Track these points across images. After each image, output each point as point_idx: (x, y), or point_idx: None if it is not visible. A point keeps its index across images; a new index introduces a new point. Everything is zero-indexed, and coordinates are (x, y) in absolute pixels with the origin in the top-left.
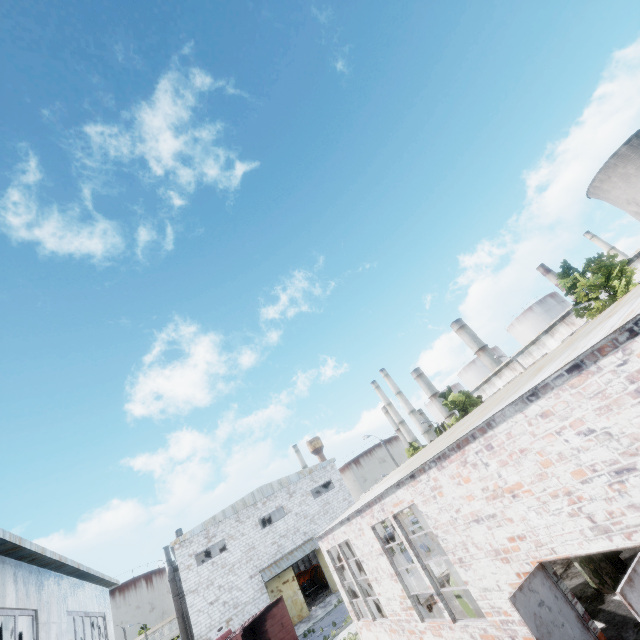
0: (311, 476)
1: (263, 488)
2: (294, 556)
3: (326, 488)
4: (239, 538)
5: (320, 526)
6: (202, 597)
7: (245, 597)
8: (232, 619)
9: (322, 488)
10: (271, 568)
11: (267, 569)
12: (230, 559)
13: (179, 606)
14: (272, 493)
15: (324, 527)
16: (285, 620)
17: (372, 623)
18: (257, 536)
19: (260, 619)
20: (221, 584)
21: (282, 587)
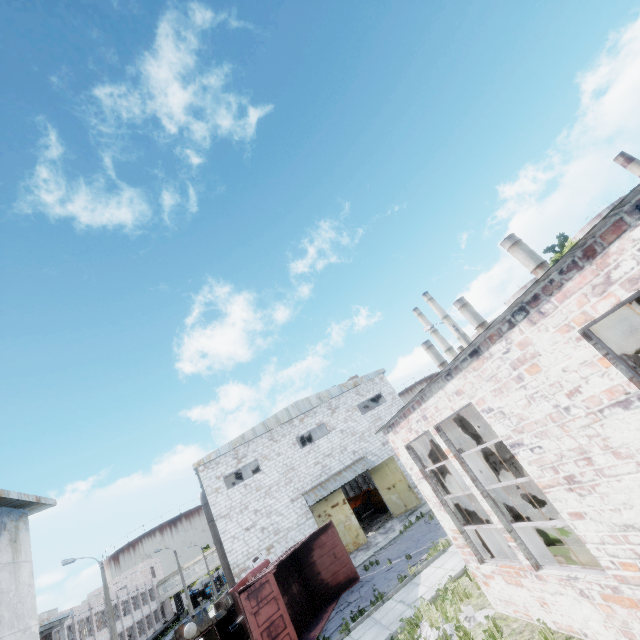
0: (356, 389)
1: (299, 403)
2: (343, 477)
3: (374, 406)
4: (274, 458)
5: (372, 444)
6: (235, 523)
7: (287, 522)
8: (273, 546)
9: (369, 407)
10: (316, 490)
11: (311, 492)
12: (265, 481)
13: (215, 532)
14: (310, 409)
15: (377, 445)
16: (338, 550)
17: (529, 574)
18: (296, 456)
19: (304, 549)
20: (257, 508)
21: (331, 511)
